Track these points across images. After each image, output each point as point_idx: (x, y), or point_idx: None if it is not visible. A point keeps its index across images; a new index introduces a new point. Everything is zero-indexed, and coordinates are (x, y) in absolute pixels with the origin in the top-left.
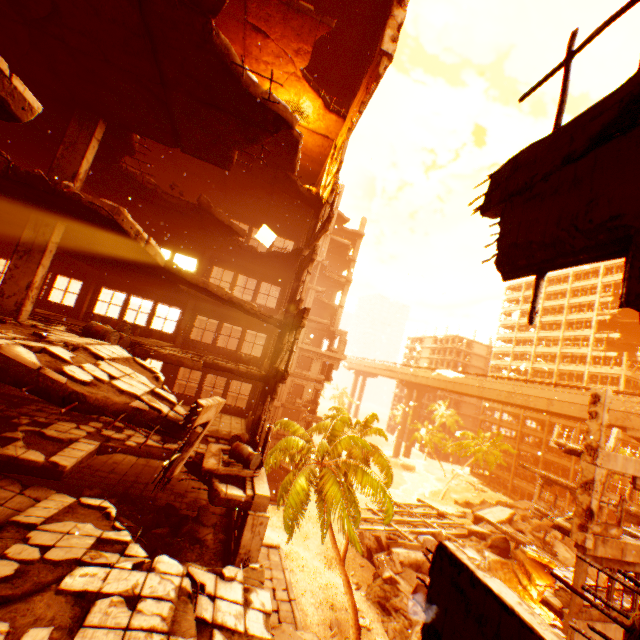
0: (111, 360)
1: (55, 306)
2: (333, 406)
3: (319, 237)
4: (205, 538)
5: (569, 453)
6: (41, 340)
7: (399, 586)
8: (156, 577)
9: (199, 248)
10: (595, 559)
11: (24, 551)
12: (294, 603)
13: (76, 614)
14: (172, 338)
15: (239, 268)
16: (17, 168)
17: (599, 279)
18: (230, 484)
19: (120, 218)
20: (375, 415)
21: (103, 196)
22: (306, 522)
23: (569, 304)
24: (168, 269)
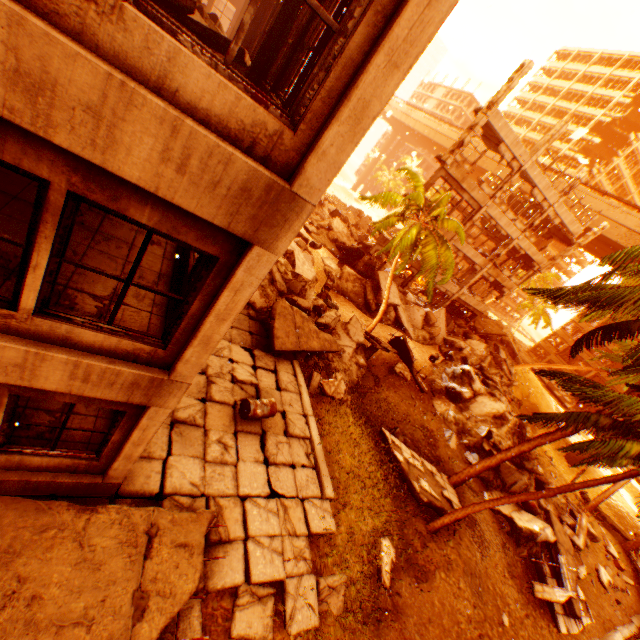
0: None
1: None
2: None
3: None
4: None
5: (476, 112)
6: None
7: (323, 208)
8: None
9: None
10: (446, 176)
11: None
12: None
13: None
14: None
15: None
16: None
17: None
18: None
19: None
20: None
21: None
22: None
23: (592, 95)
24: None
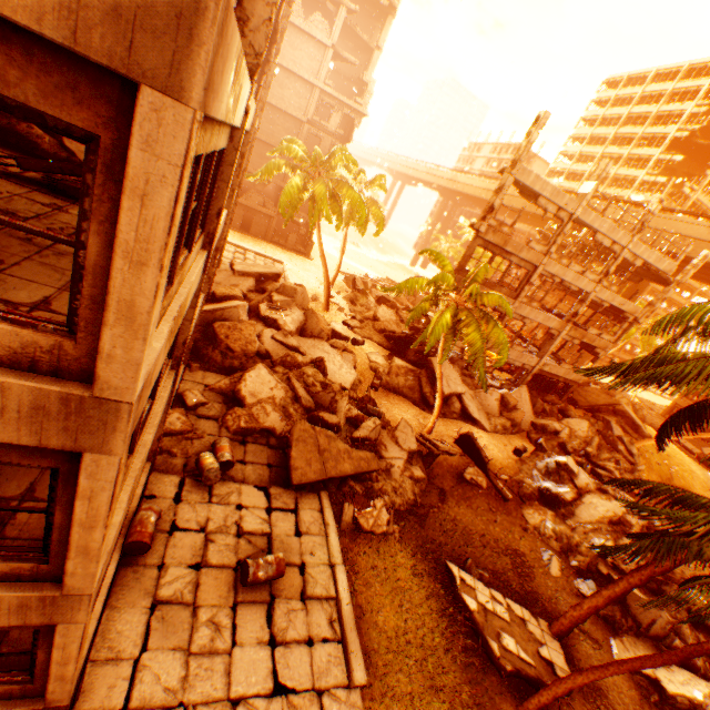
0: None
1: None
2: None
3: None
4: None
5: (501, 172)
6: None
7: (368, 298)
8: None
9: None
10: (484, 244)
11: None
12: None
13: None
14: None
15: None
16: None
17: (709, 80)
18: None
19: None
20: (384, 177)
21: None
22: (309, 265)
23: (658, 113)
24: None
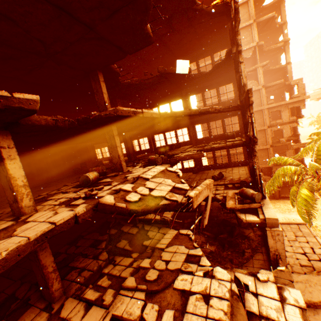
0: (153, 177)
1: (144, 151)
2: (311, 133)
3: (236, 31)
4: (248, 236)
5: None
6: (125, 181)
7: None
8: (215, 282)
9: (178, 93)
10: None
11: (159, 264)
12: None
13: (183, 302)
14: (189, 142)
15: (202, 89)
16: (79, 119)
17: None
18: (247, 213)
19: (119, 113)
20: None
21: (130, 100)
22: None
23: None
24: (162, 117)
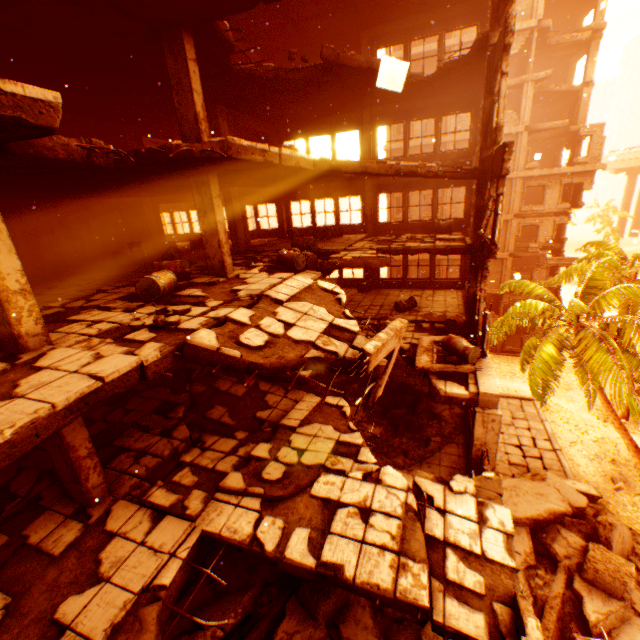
0: (291, 299)
1: (266, 233)
2: (588, 242)
3: None
4: (440, 415)
5: None
6: (233, 299)
7: None
8: (382, 491)
9: (354, 114)
10: None
11: (287, 455)
12: (559, 453)
13: (325, 517)
14: (362, 228)
15: (406, 115)
16: (140, 153)
17: None
18: (449, 379)
19: (233, 152)
20: None
21: (247, 112)
22: (565, 373)
23: None
24: (318, 170)
